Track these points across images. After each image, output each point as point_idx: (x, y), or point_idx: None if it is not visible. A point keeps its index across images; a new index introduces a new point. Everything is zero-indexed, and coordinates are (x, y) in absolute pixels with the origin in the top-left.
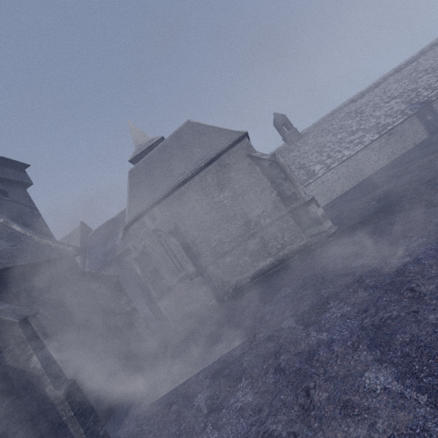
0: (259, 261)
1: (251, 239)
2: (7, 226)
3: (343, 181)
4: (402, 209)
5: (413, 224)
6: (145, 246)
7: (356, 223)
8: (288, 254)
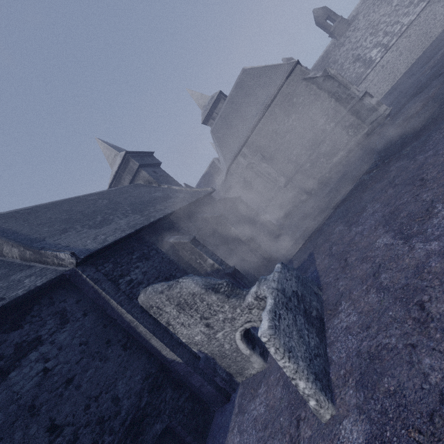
0: (332, 158)
1: (322, 144)
2: (171, 188)
3: (407, 55)
4: (443, 71)
5: (442, 83)
6: (244, 177)
7: (408, 98)
8: (354, 144)
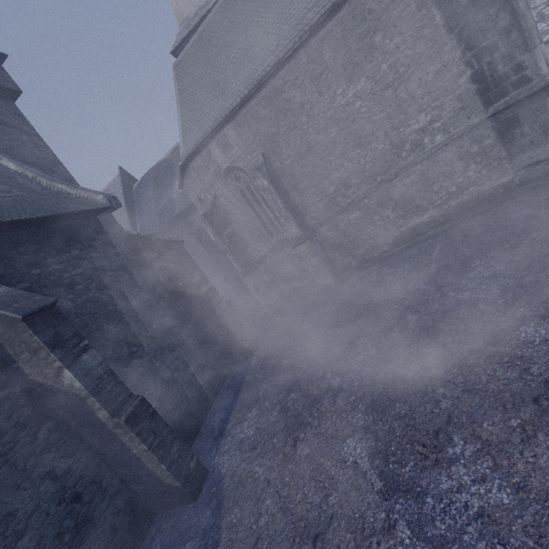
0: (410, 216)
1: (401, 177)
2: None
3: None
4: None
5: None
6: (216, 196)
7: None
8: (468, 202)
